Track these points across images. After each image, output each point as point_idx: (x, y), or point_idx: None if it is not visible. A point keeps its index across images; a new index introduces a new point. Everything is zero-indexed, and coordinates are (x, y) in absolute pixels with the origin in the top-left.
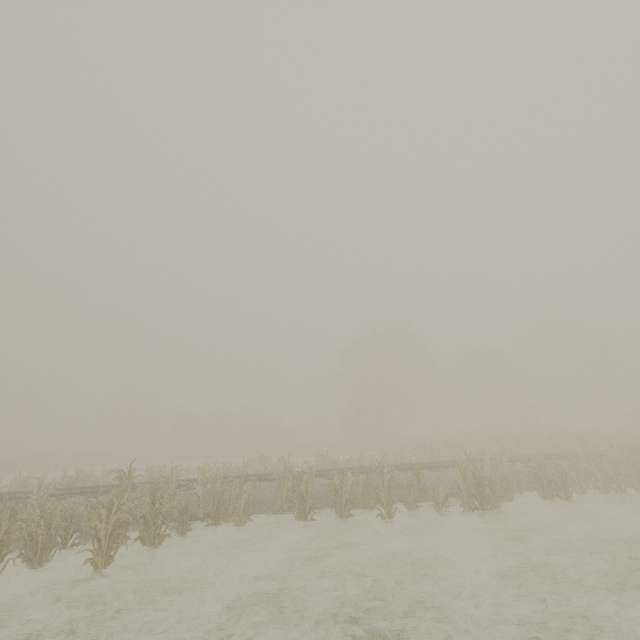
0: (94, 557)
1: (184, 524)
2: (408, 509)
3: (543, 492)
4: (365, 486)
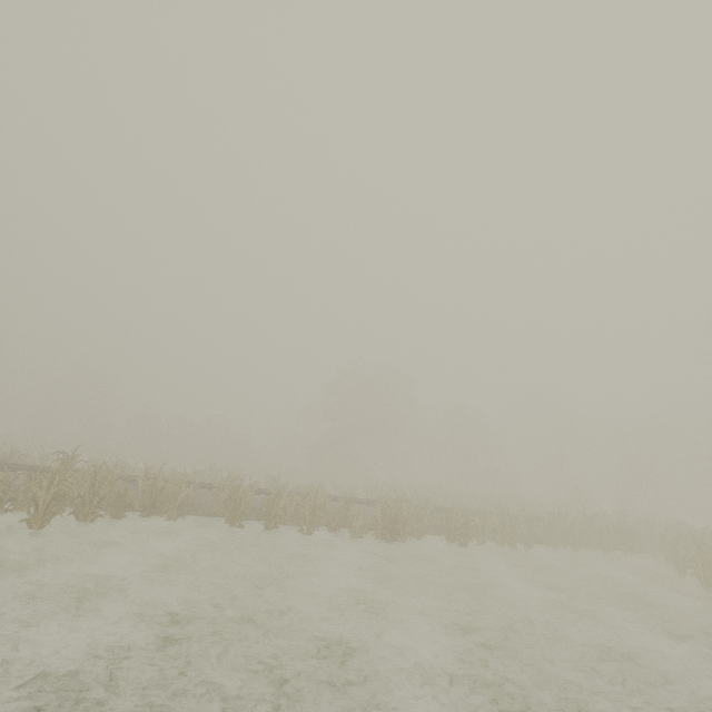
0: (30, 518)
1: (119, 510)
2: (329, 531)
3: (449, 536)
4: (297, 506)
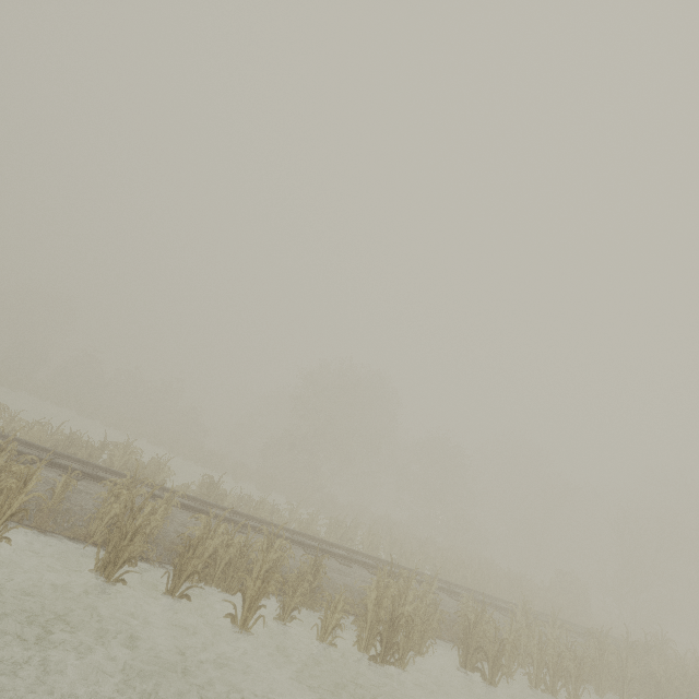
0: None
1: None
2: (280, 617)
3: (465, 657)
4: (236, 555)
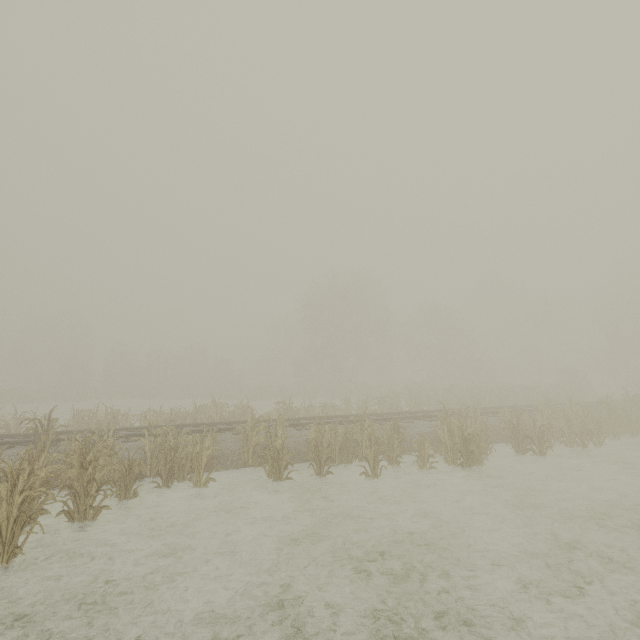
0: None
1: (127, 488)
2: (390, 465)
3: (518, 446)
4: (344, 440)
